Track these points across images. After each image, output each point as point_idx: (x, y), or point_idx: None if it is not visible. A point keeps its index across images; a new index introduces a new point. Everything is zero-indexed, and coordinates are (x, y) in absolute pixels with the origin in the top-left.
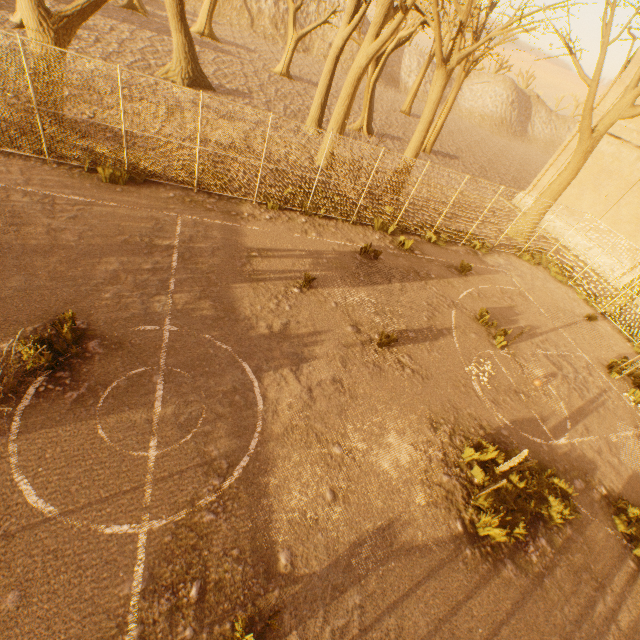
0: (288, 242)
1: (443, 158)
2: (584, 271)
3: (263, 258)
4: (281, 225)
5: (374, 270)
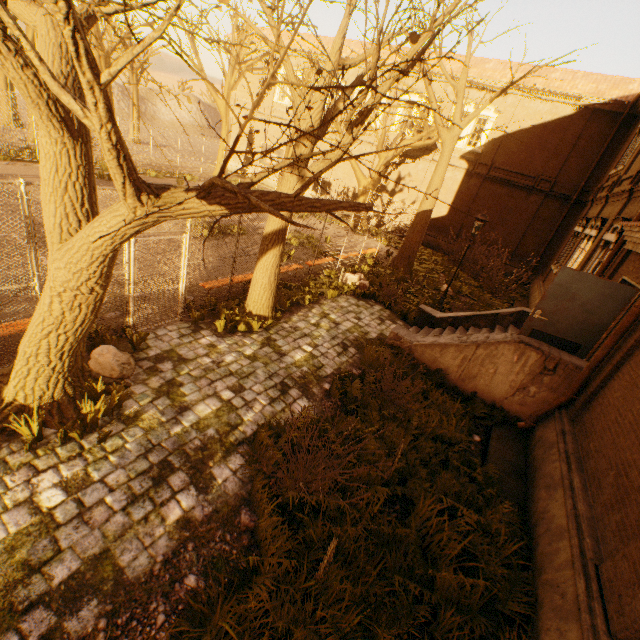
0: (33, 173)
1: (155, 147)
2: (268, 189)
3: (17, 178)
4: (21, 167)
5: (113, 184)
